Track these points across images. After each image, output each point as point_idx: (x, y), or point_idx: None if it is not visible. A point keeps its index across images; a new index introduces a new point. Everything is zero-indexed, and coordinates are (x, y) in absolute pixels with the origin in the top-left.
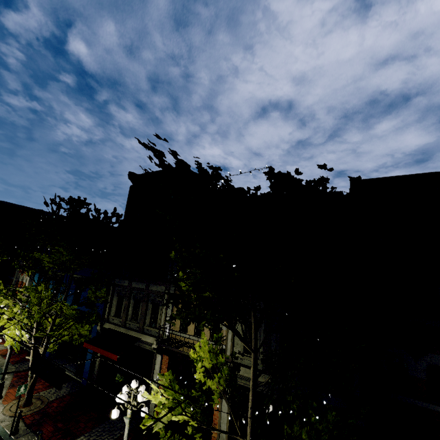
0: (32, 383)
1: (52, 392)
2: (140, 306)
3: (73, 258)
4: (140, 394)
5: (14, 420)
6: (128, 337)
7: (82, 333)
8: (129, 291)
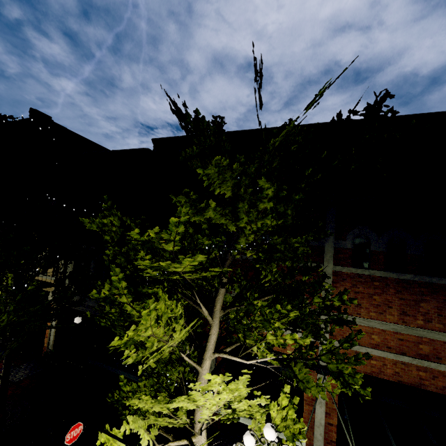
0: None
1: None
2: None
3: None
4: None
5: None
6: None
7: None
8: None
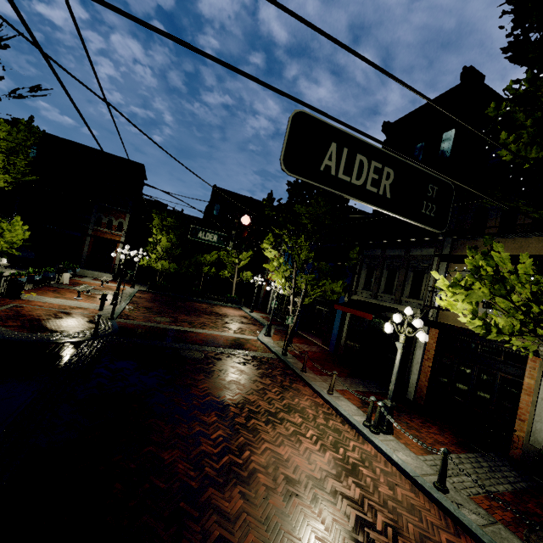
0: (292, 328)
1: (305, 346)
2: (396, 276)
3: (328, 211)
4: (418, 320)
5: (284, 343)
6: (381, 306)
7: (335, 290)
8: (382, 260)
